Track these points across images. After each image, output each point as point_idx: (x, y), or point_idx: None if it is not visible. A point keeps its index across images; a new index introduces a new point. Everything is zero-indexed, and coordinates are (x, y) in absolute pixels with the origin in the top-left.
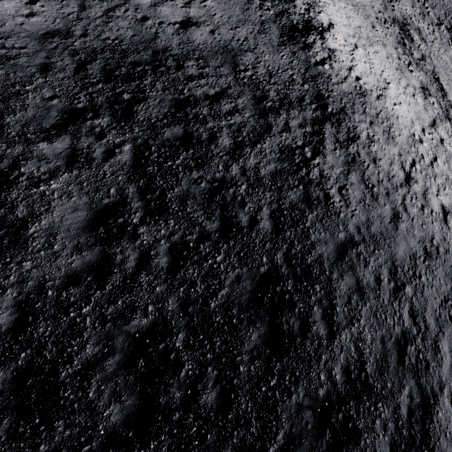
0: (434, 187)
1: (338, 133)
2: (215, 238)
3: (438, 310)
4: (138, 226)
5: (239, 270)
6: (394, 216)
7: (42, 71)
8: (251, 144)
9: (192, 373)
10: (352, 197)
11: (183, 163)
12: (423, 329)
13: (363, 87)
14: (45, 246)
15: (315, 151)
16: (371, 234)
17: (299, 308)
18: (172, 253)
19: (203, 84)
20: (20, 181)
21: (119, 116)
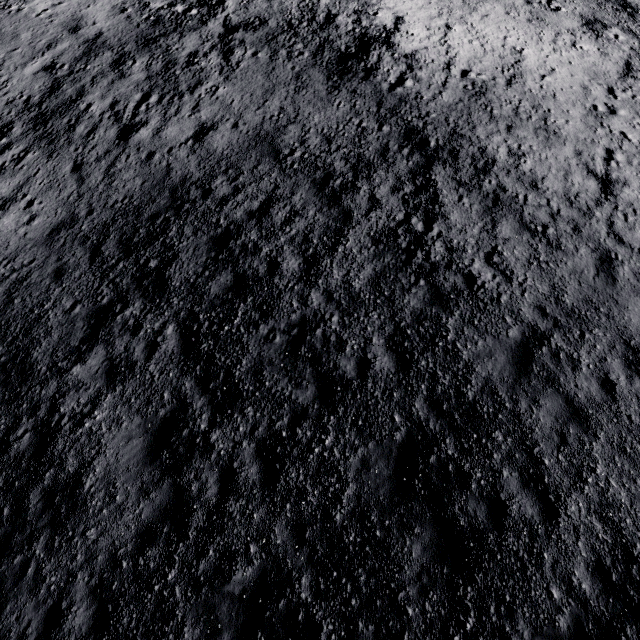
0: None
1: (457, 171)
2: (315, 411)
3: None
4: (208, 433)
5: (362, 450)
6: (601, 261)
7: (57, 279)
8: (329, 251)
9: (336, 638)
10: (512, 262)
11: (243, 320)
12: None
13: (477, 81)
14: (106, 500)
15: (428, 217)
16: (568, 309)
17: (477, 480)
18: (262, 456)
19: (241, 200)
20: (62, 426)
21: (151, 293)
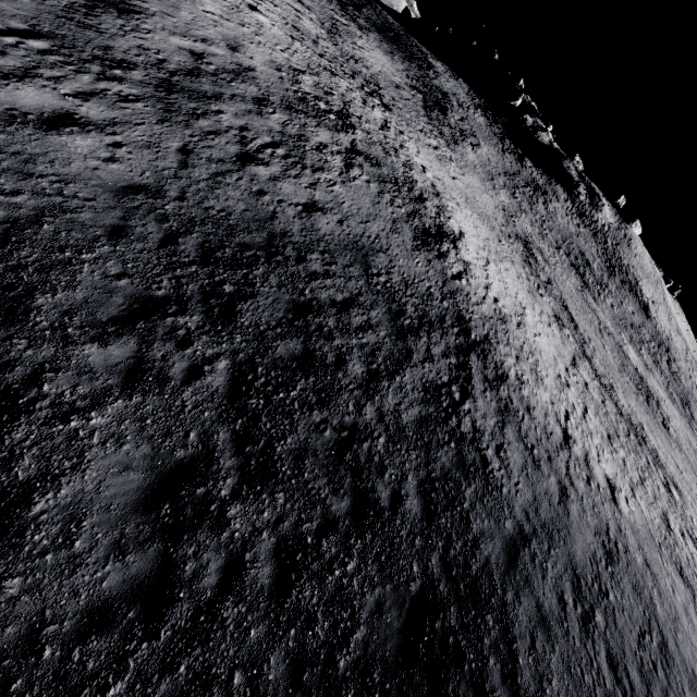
0: (593, 450)
1: (486, 368)
2: (345, 527)
3: (638, 652)
4: (227, 503)
5: (380, 590)
6: (562, 493)
7: (112, 236)
8: (389, 375)
9: None
10: (512, 462)
11: (300, 396)
12: (629, 691)
13: (502, 311)
14: (58, 541)
15: (463, 391)
16: (542, 523)
17: (470, 662)
18: (280, 557)
19: (329, 285)
20: (36, 409)
21: (216, 316)
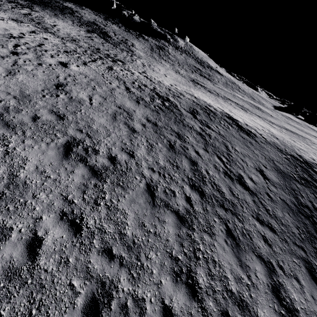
0: None
1: None
2: None
3: None
4: None
5: None
6: None
7: None
8: None
9: None
10: None
11: None
12: None
13: (269, 133)
14: None
15: None
16: None
17: None
18: None
19: None
20: None
21: None
